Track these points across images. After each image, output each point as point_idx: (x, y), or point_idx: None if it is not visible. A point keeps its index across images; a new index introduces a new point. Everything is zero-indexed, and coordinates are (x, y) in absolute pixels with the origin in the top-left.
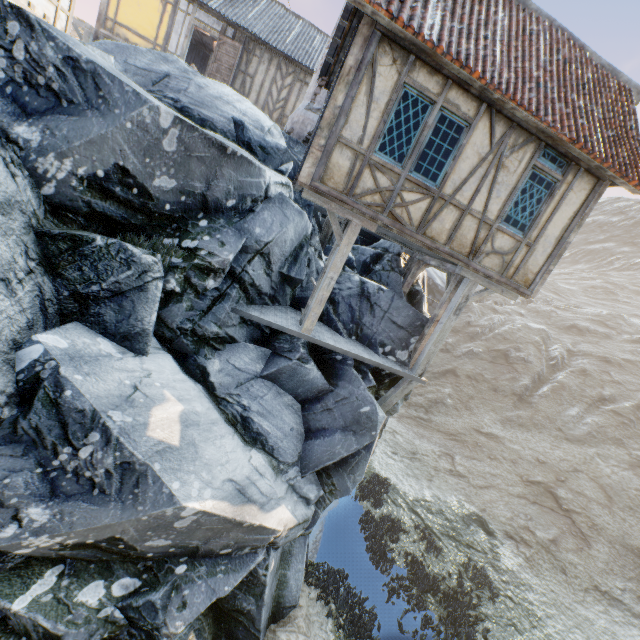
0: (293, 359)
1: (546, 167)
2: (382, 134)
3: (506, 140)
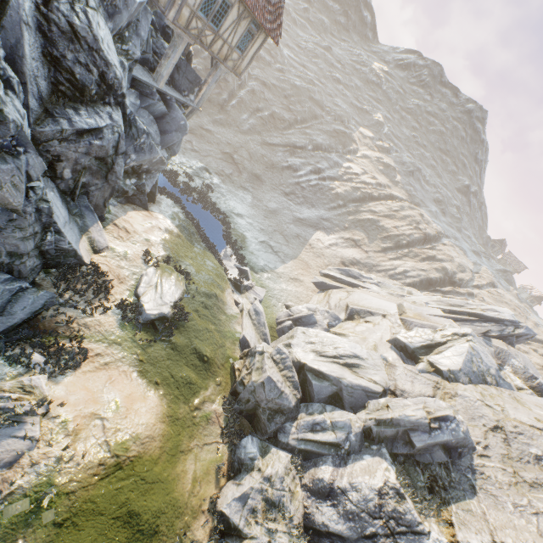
0: (155, 100)
1: (253, 28)
2: (202, 4)
3: (243, 15)
